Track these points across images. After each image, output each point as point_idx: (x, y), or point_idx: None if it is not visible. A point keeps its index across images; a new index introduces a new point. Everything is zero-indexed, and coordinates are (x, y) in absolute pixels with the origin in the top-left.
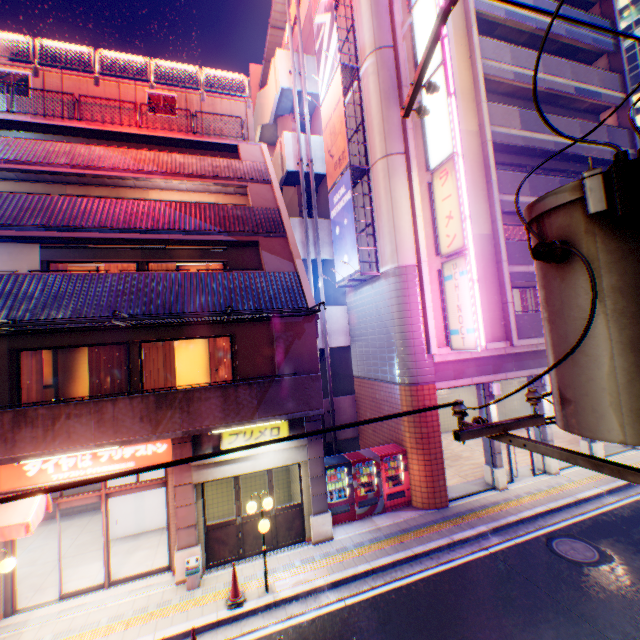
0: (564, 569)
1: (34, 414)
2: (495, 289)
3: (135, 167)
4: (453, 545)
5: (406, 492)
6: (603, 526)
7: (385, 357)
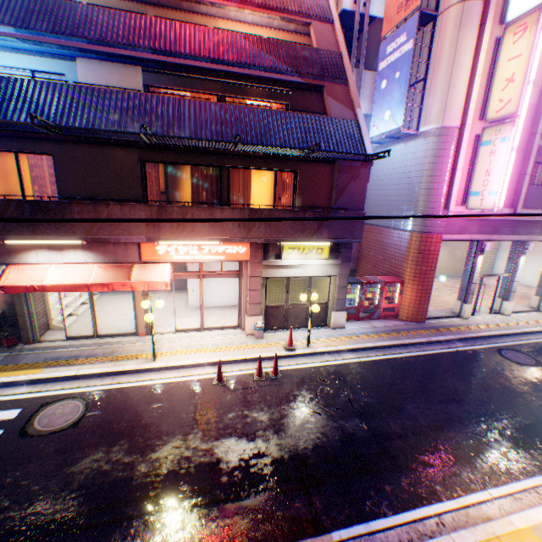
0: (509, 365)
1: (170, 210)
2: (518, 161)
3: None
4: (429, 343)
5: (396, 309)
6: (540, 349)
7: (403, 209)
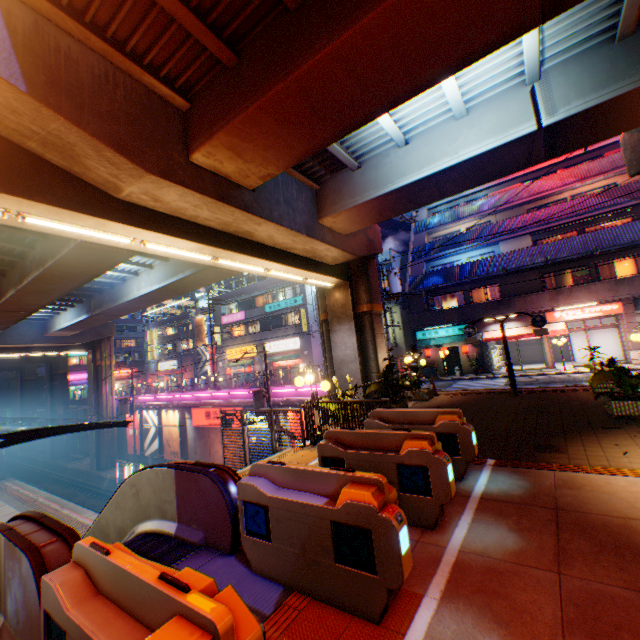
0: None
1: (561, 291)
2: None
3: (560, 184)
4: None
5: None
6: None
7: None
